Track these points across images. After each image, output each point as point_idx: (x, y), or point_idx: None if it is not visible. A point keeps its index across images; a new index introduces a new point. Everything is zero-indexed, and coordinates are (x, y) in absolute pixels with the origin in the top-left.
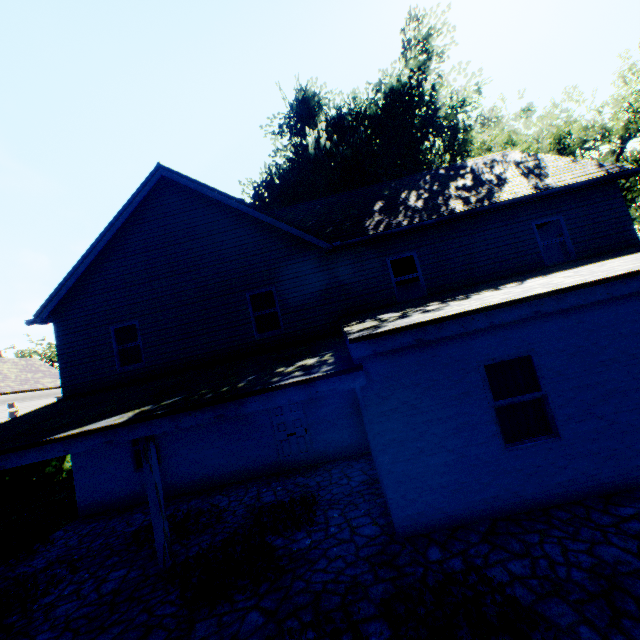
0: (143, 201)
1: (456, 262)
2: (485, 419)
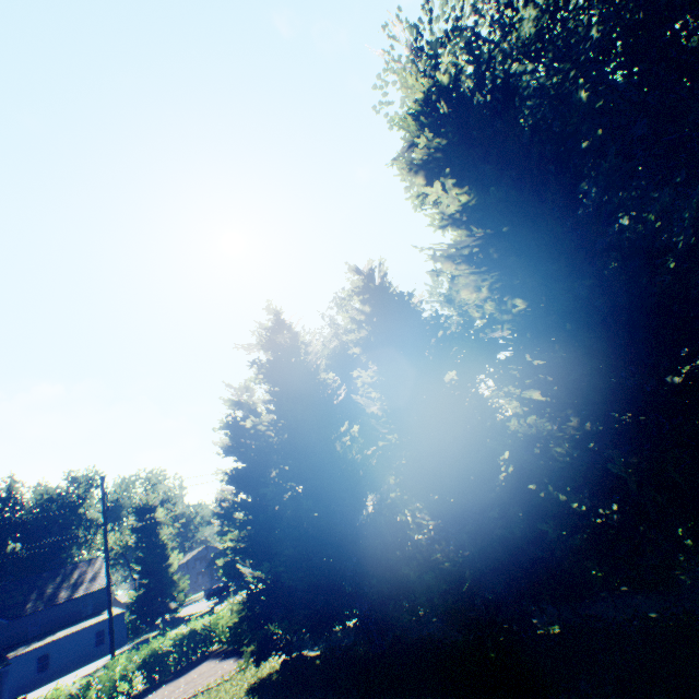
0: None
1: (55, 619)
2: (36, 668)
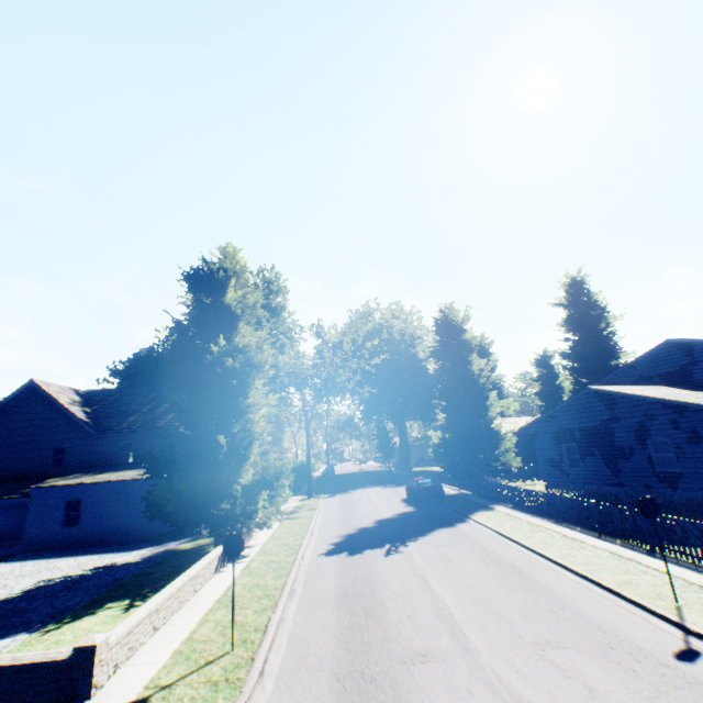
0: (21, 392)
1: (151, 448)
2: (61, 517)
